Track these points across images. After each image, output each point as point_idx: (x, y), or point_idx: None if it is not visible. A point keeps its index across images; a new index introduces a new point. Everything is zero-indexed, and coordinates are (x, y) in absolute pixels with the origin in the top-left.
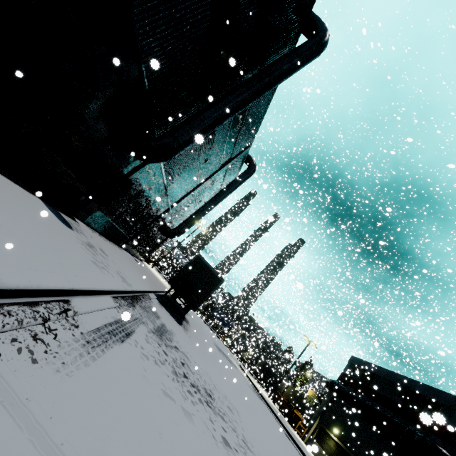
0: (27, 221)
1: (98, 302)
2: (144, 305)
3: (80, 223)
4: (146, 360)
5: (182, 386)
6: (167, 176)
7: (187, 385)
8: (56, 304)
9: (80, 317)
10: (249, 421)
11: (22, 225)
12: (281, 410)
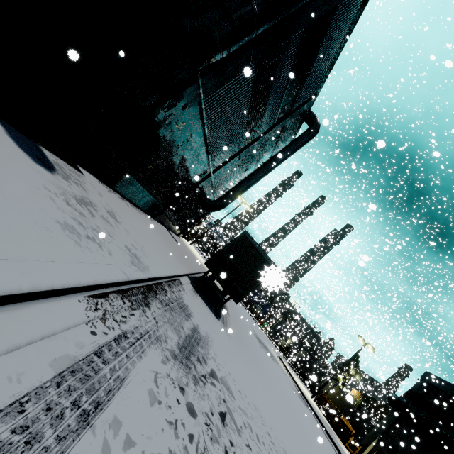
0: None
1: (3, 328)
2: (168, 298)
3: (89, 176)
4: None
5: None
6: (209, 123)
7: None
8: None
9: None
10: None
11: None
12: (327, 417)
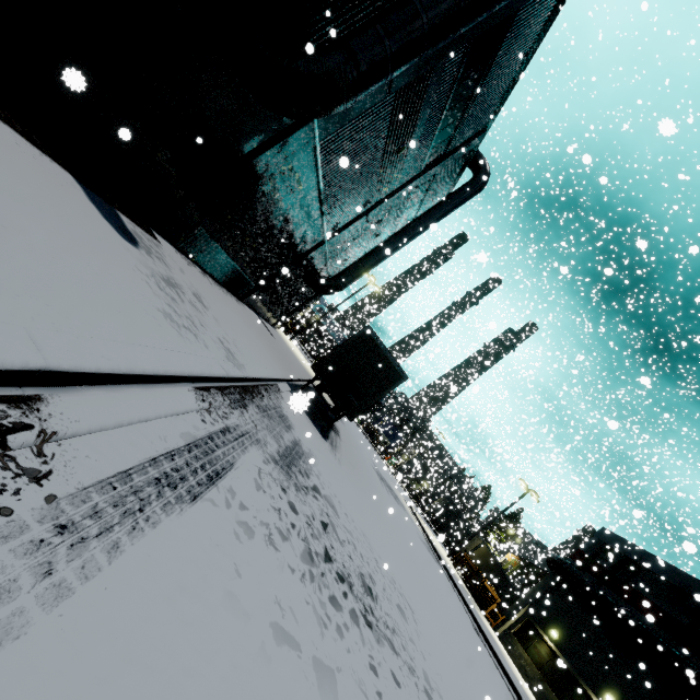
0: None
1: (149, 401)
2: (265, 404)
3: (165, 244)
4: (245, 542)
5: (318, 590)
6: (326, 172)
7: (330, 582)
8: None
9: (73, 444)
10: (429, 626)
11: None
12: (465, 580)
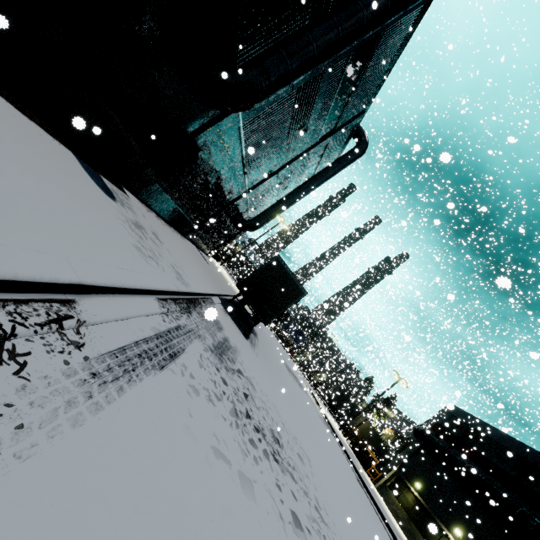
0: (26, 169)
1: (132, 306)
2: (204, 311)
3: (132, 197)
4: (194, 398)
5: (242, 434)
6: (247, 144)
7: (250, 431)
8: (43, 306)
9: (93, 329)
10: (321, 471)
11: (10, 171)
12: (353, 447)
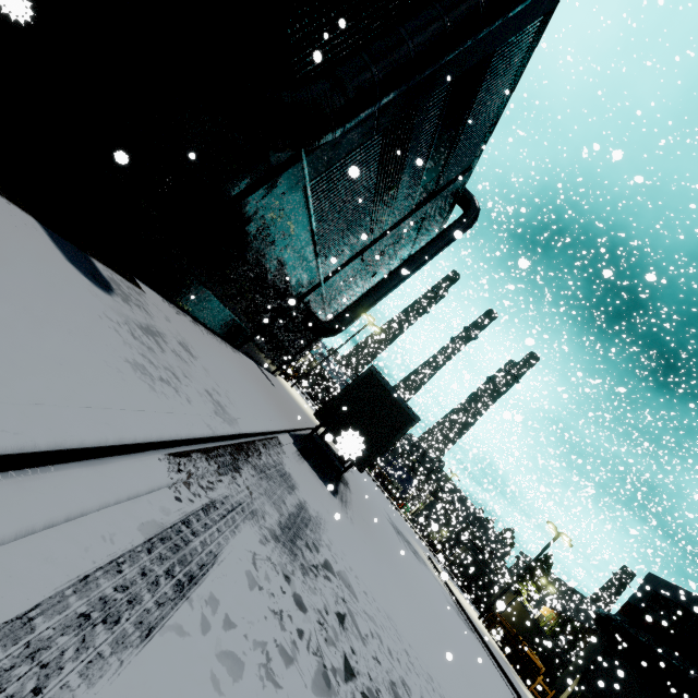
0: None
1: (92, 484)
2: (263, 462)
3: (151, 293)
4: (229, 690)
5: None
6: (318, 213)
7: None
8: None
9: None
10: None
11: None
12: (503, 647)
